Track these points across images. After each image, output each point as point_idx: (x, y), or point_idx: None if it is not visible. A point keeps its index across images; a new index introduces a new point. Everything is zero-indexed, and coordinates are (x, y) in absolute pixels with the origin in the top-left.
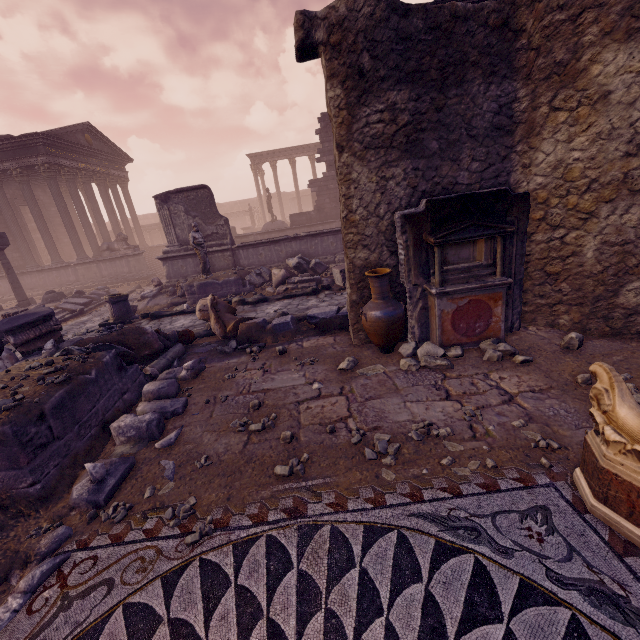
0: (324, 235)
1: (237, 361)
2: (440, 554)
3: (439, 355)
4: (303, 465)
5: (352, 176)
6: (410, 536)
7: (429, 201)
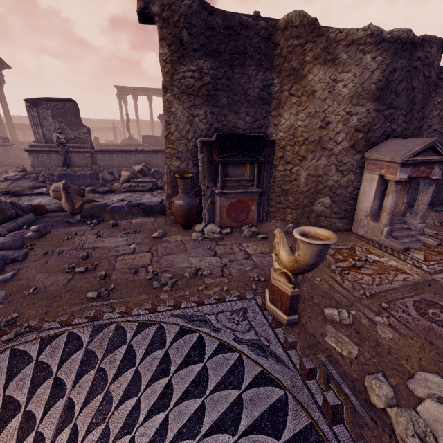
0: (163, 153)
1: (78, 229)
2: (180, 334)
3: (217, 232)
4: (109, 291)
5: (172, 109)
6: (166, 326)
7: (218, 134)
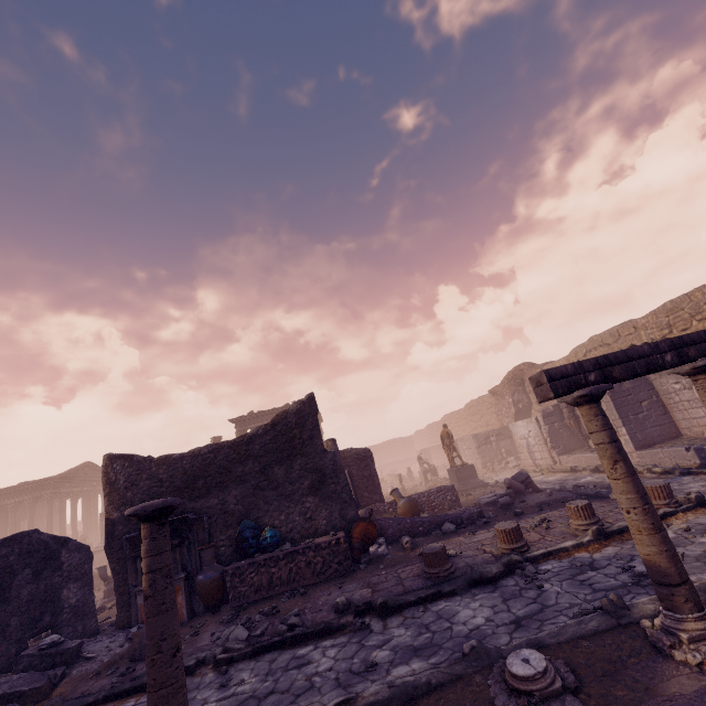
0: None
1: None
2: None
3: None
4: None
5: None
6: None
7: None
